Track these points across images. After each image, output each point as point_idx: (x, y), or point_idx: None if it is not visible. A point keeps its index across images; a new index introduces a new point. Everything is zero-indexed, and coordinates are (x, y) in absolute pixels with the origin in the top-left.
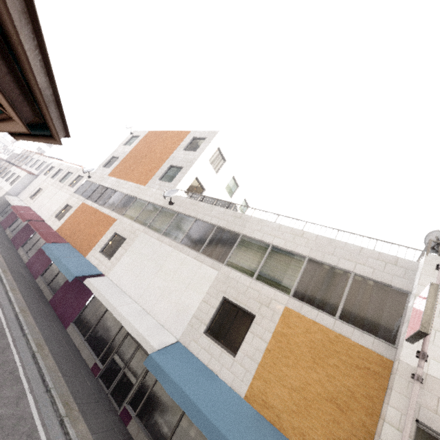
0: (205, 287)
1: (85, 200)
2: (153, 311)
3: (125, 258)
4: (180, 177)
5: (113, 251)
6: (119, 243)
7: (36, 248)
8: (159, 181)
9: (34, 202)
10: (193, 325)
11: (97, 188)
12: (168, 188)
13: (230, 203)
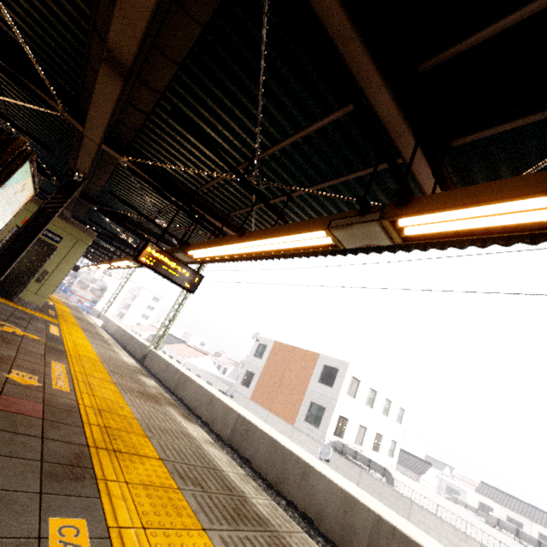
0: None
1: None
2: None
3: None
4: (326, 423)
5: None
6: None
7: None
8: (305, 423)
9: None
10: None
11: None
12: (317, 435)
13: (384, 470)
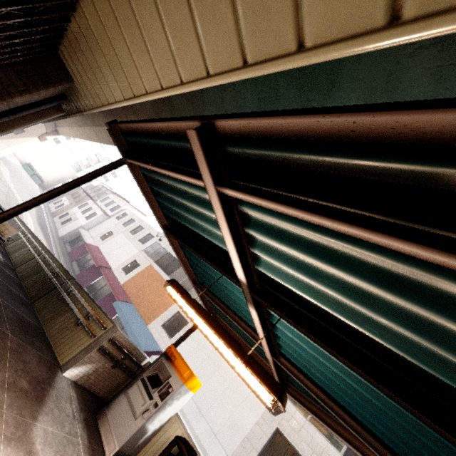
0: (261, 409)
1: (153, 263)
2: (207, 414)
3: (185, 344)
4: None
5: (173, 329)
6: (181, 323)
7: (100, 295)
8: None
9: (104, 244)
10: (245, 447)
11: (166, 255)
12: None
13: None
